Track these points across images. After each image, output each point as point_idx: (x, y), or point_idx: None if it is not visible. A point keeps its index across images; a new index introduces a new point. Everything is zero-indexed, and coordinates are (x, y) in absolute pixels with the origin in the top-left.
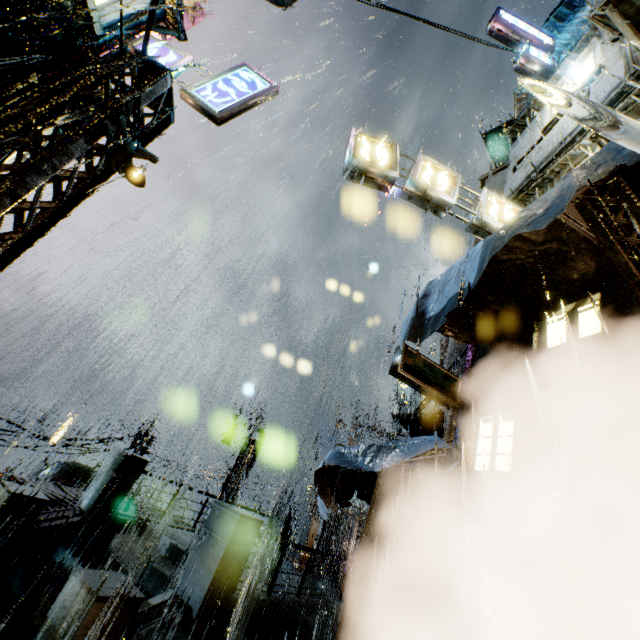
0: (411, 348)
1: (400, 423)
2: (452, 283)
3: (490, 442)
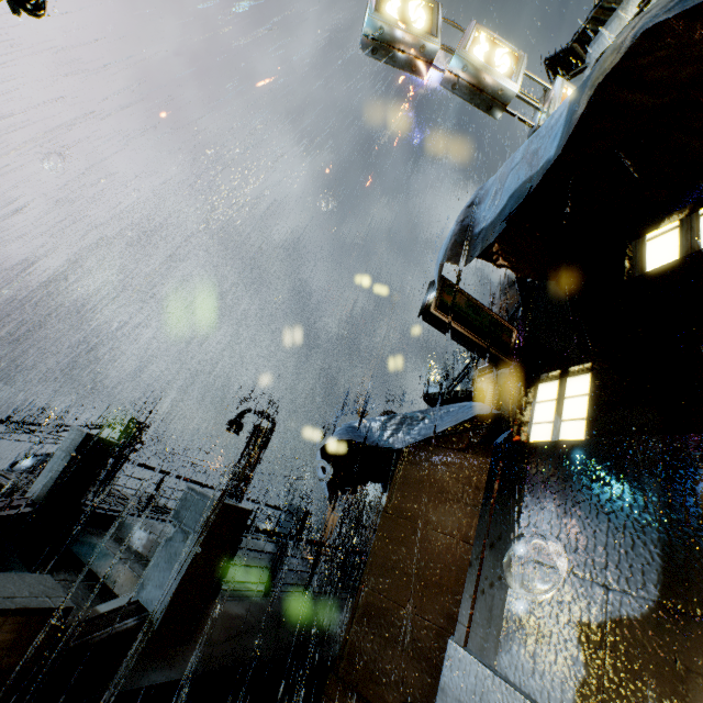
0: (450, 281)
1: (431, 404)
2: (517, 171)
3: (553, 406)
